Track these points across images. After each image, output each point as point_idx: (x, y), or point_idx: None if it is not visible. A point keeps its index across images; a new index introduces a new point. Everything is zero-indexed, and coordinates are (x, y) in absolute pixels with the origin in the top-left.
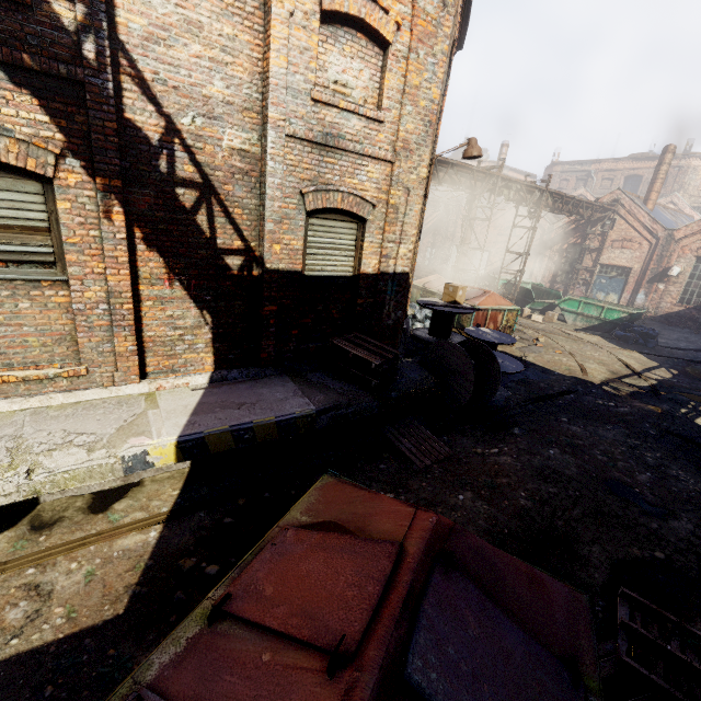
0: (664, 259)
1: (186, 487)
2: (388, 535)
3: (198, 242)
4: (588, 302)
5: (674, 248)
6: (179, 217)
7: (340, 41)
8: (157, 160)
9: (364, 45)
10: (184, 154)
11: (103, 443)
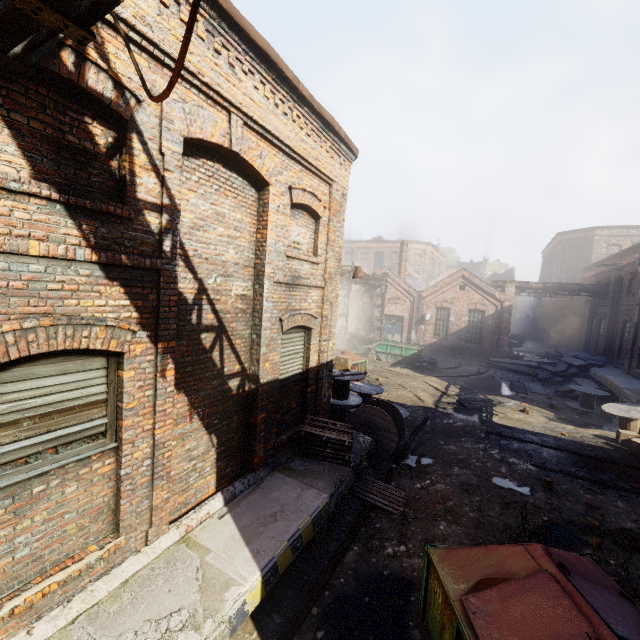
0: (420, 309)
1: (259, 624)
2: (529, 569)
3: (212, 374)
4: (393, 345)
5: (423, 302)
6: (201, 357)
7: (296, 217)
8: (190, 315)
9: (307, 218)
10: (208, 306)
11: (201, 613)
